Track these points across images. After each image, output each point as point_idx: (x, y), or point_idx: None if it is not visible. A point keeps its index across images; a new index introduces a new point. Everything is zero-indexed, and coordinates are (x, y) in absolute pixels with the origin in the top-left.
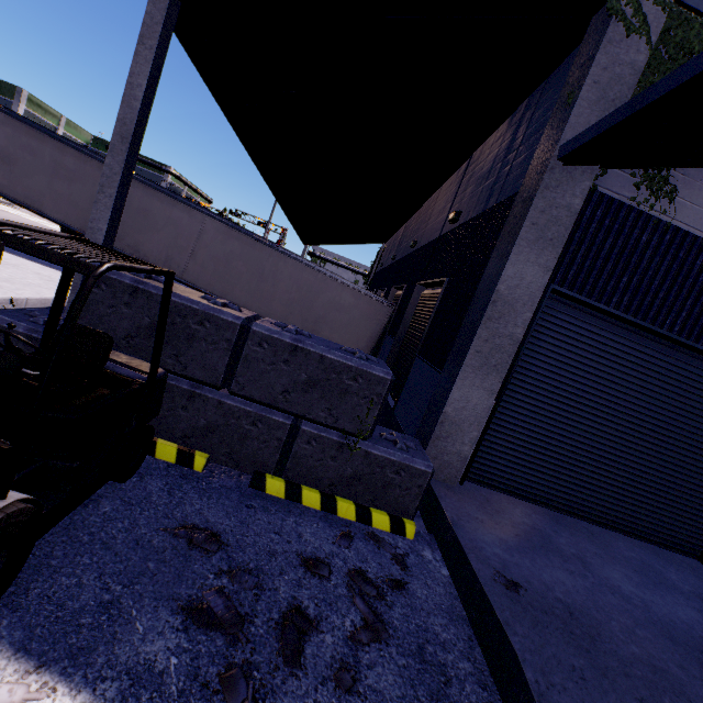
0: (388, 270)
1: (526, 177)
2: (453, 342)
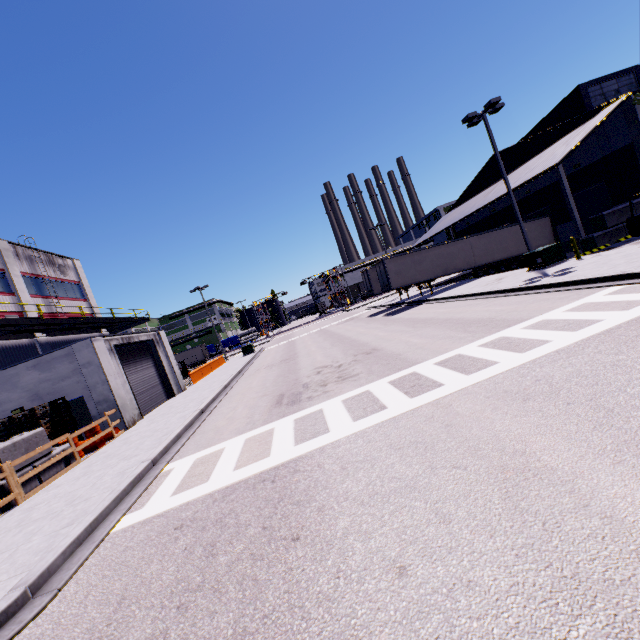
0: (492, 218)
1: (633, 141)
2: (638, 188)
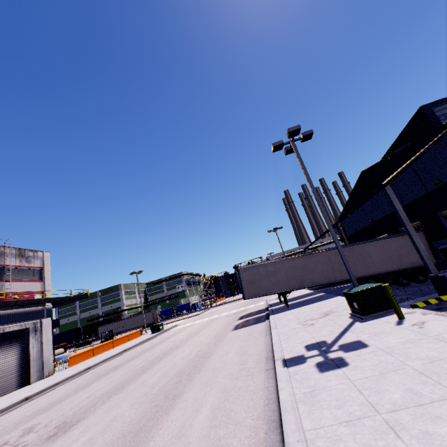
0: (371, 227)
1: None
2: None
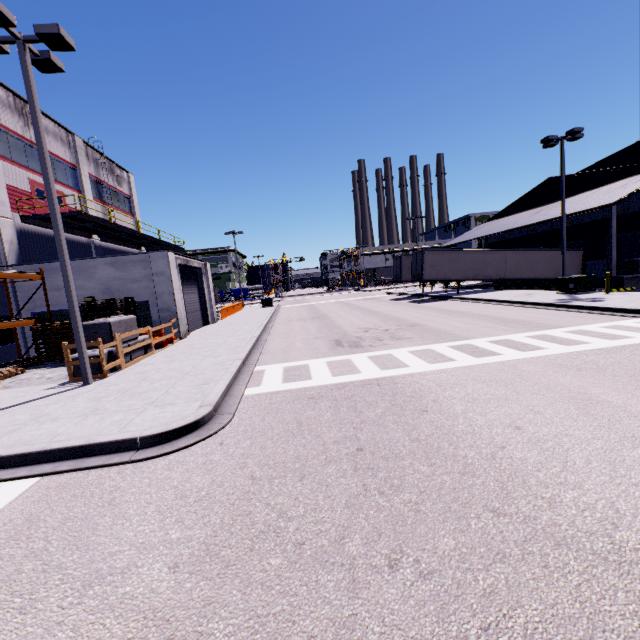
0: (527, 238)
1: None
2: None
